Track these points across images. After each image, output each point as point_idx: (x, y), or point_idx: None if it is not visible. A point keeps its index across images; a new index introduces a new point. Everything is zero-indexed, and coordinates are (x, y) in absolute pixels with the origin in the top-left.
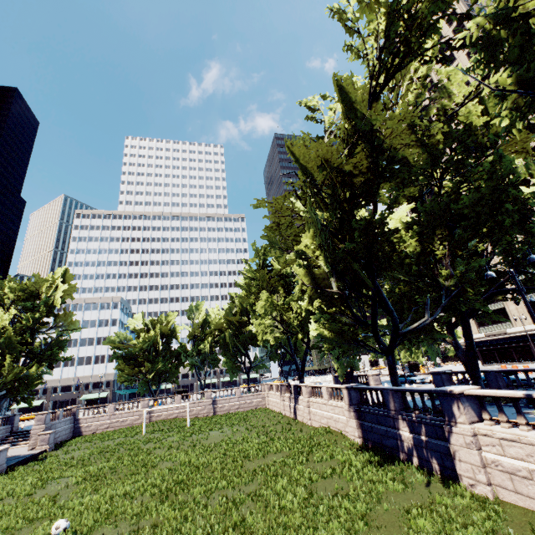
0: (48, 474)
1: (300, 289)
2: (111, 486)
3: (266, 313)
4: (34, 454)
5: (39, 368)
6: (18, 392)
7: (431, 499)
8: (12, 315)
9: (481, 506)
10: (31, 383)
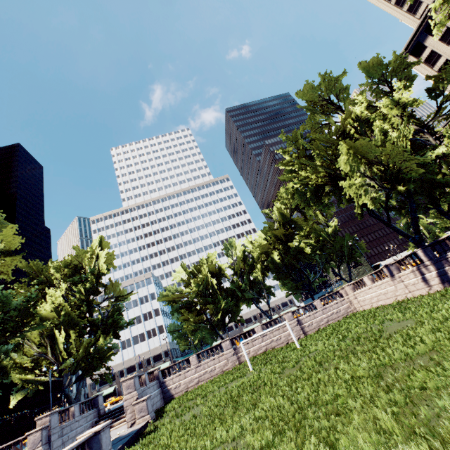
0: (182, 447)
1: (380, 130)
2: (358, 430)
3: (352, 171)
4: (139, 429)
5: (106, 338)
6: (93, 368)
7: None
8: (63, 290)
9: None
10: (103, 356)
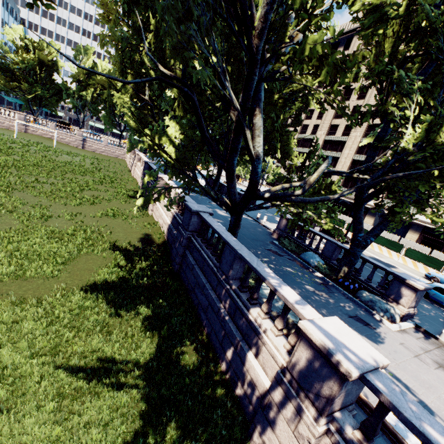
0: None
1: None
2: None
3: (126, 91)
4: None
5: None
6: None
7: (128, 208)
8: None
9: (140, 214)
10: None
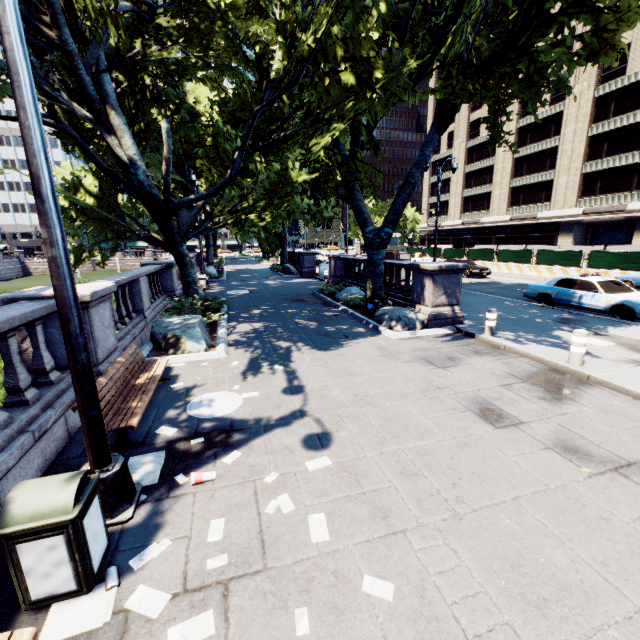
0: None
1: None
2: None
3: None
4: None
5: None
6: None
7: None
8: None
9: None
10: None
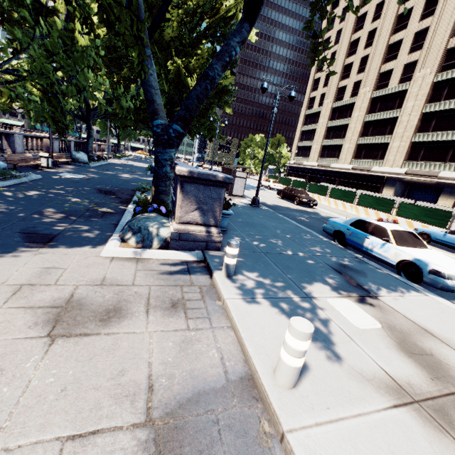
0: None
1: None
2: None
3: None
4: None
5: None
6: None
7: None
8: None
9: None
10: None
